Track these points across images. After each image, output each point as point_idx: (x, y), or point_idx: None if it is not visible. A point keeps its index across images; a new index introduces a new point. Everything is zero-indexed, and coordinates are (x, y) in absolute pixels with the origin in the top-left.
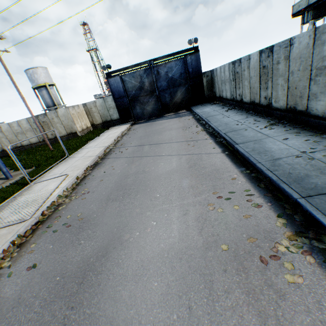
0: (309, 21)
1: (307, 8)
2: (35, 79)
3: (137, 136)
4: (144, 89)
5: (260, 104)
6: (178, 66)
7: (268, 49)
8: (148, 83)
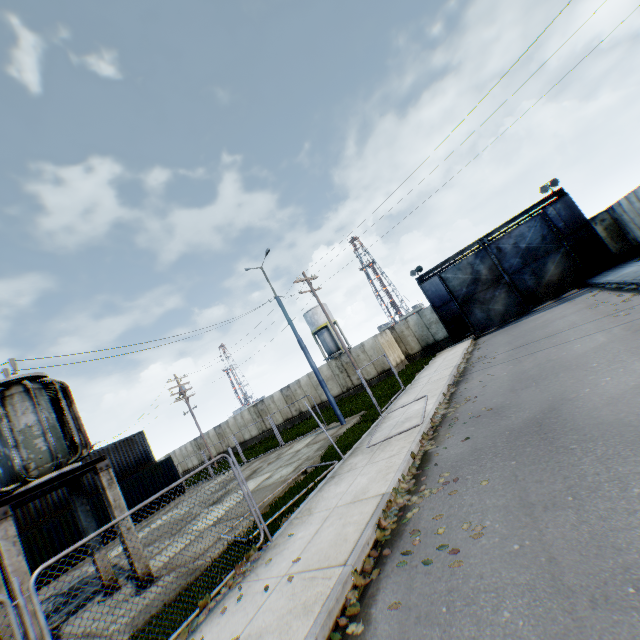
0: None
1: None
2: (314, 321)
3: (499, 344)
4: (481, 280)
5: None
6: (532, 228)
7: None
8: (487, 270)
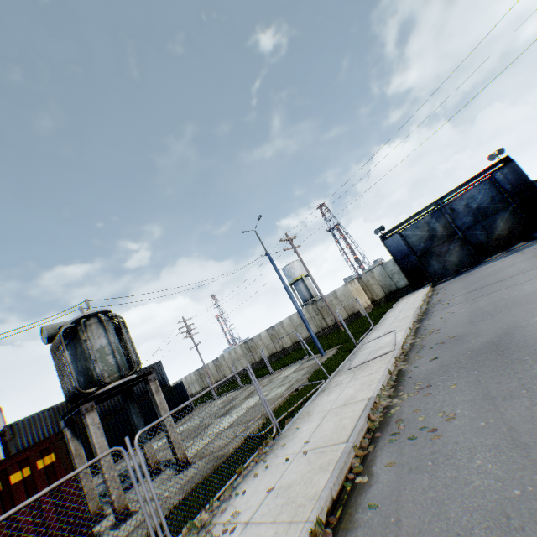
0: None
1: None
2: (291, 274)
3: (456, 289)
4: (436, 236)
5: None
6: (482, 191)
7: None
8: (441, 227)
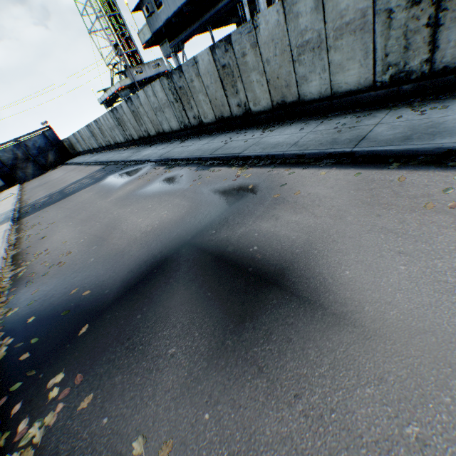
0: (108, 108)
1: (103, 103)
2: None
3: (35, 181)
4: (20, 158)
5: (90, 149)
6: (41, 139)
7: (78, 131)
8: (22, 154)
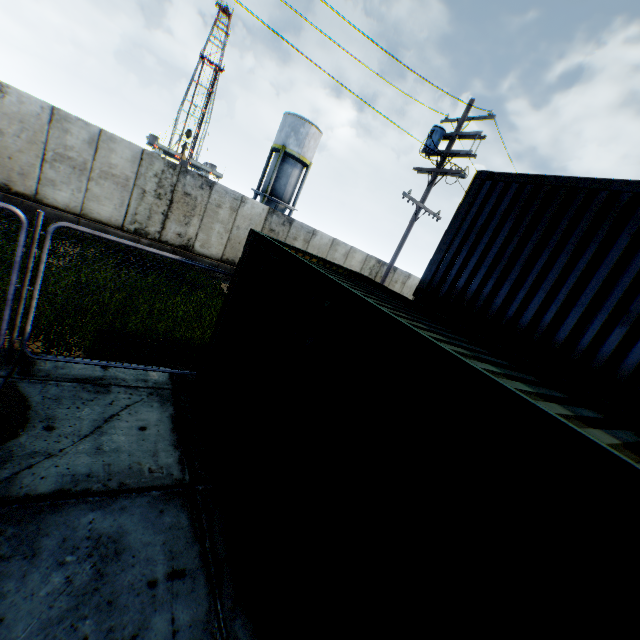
0: None
1: None
2: (306, 145)
3: None
4: None
5: None
6: None
7: None
8: None
